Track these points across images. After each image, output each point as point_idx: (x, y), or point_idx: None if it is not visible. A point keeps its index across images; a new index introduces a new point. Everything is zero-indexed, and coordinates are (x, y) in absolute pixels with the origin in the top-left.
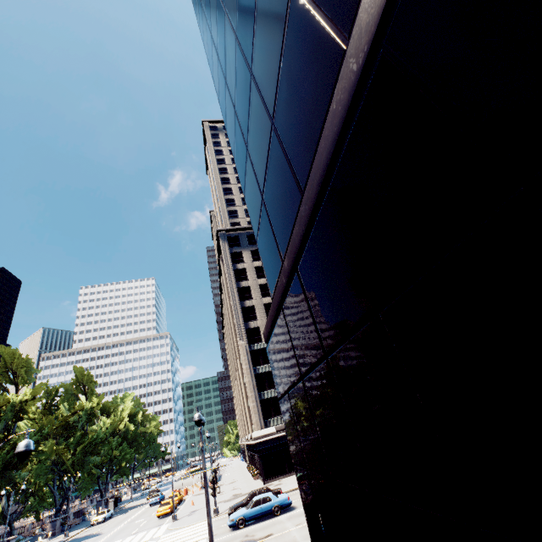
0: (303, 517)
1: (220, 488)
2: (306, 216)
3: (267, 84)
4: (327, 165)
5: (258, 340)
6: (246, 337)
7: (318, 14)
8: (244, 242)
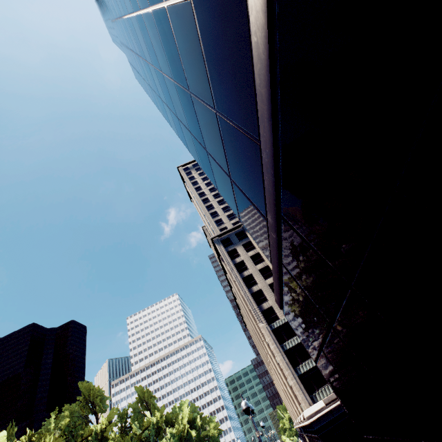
0: None
1: None
2: (270, 158)
3: (201, 87)
4: (269, 95)
5: (275, 318)
6: (263, 319)
7: None
8: (234, 240)
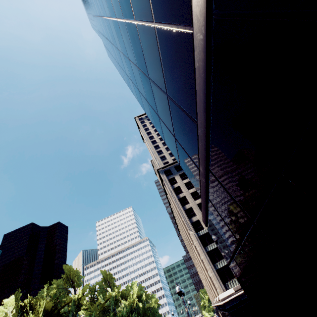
0: None
1: None
2: (203, 134)
3: (158, 78)
4: (205, 98)
5: (201, 228)
6: (192, 228)
7: (172, 27)
8: (174, 171)
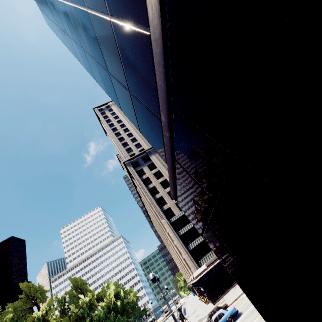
0: (250, 318)
1: (188, 319)
2: (160, 46)
3: None
4: None
5: (173, 215)
6: (164, 216)
7: None
8: (141, 162)
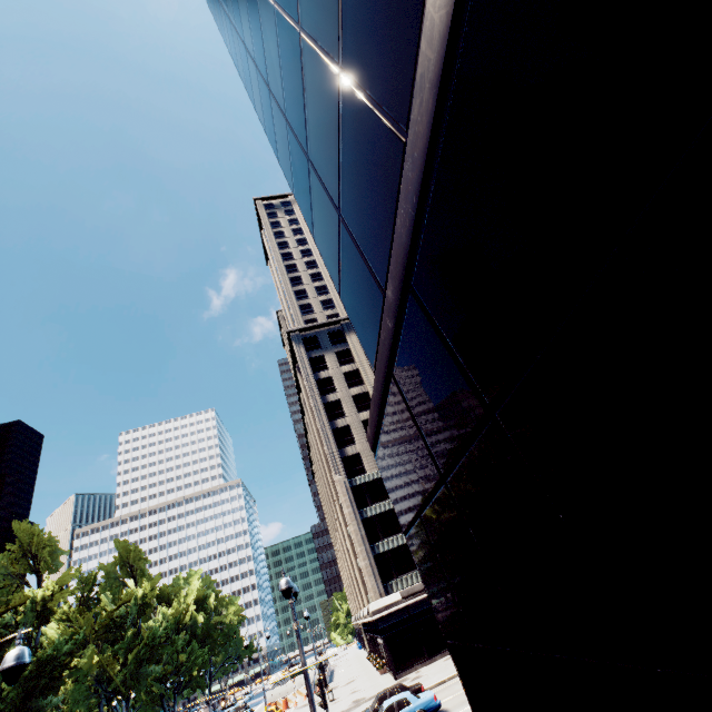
0: None
1: (333, 692)
2: (417, 171)
3: (323, 15)
4: (448, 26)
5: (361, 472)
6: (343, 469)
7: None
8: (325, 343)
